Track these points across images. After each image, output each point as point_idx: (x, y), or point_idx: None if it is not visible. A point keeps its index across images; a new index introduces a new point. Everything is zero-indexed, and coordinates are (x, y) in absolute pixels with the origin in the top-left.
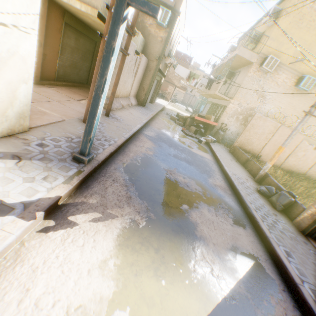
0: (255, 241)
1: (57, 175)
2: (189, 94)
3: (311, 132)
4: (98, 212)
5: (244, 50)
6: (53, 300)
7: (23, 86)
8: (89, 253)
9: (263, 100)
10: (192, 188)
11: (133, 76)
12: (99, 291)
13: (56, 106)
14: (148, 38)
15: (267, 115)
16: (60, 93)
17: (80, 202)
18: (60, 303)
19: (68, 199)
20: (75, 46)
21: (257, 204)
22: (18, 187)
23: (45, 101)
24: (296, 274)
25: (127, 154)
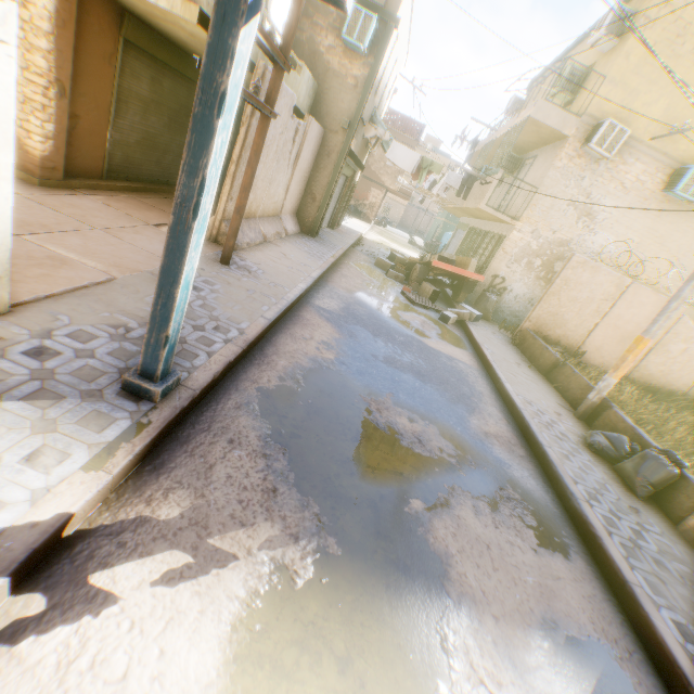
0: (595, 593)
1: (69, 444)
2: (416, 207)
3: None
4: (180, 547)
5: (547, 107)
6: None
7: None
8: None
9: (591, 224)
10: (431, 447)
11: (288, 167)
12: None
13: (96, 242)
14: (324, 80)
15: (599, 258)
16: (114, 209)
17: (132, 519)
18: None
19: (98, 514)
20: (152, 96)
21: (591, 482)
22: None
23: (71, 230)
24: None
25: (271, 363)
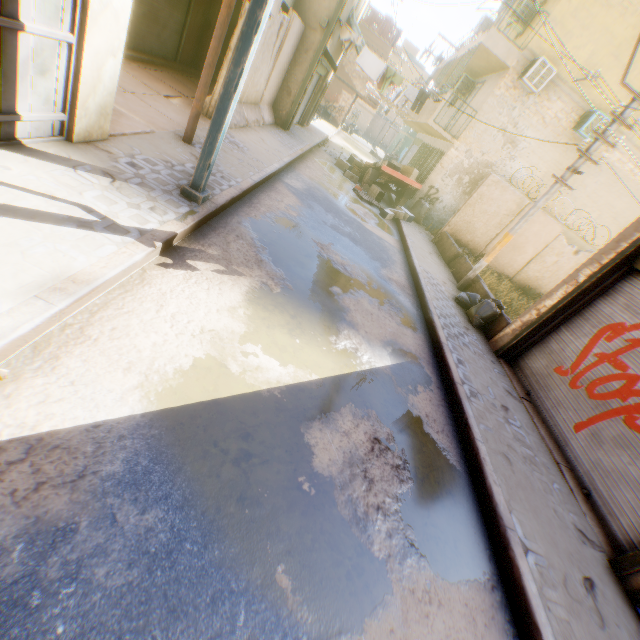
0: (423, 345)
1: (165, 209)
2: (384, 119)
3: (581, 223)
4: (220, 264)
5: (498, 37)
6: (187, 319)
7: (111, 61)
8: (216, 297)
9: (513, 151)
10: (352, 273)
11: (271, 60)
12: (230, 327)
13: (133, 103)
14: None
15: (514, 182)
16: (133, 78)
17: (197, 249)
18: (195, 323)
19: (182, 243)
20: None
21: (446, 312)
22: (125, 211)
23: None
24: (460, 377)
25: (256, 208)
